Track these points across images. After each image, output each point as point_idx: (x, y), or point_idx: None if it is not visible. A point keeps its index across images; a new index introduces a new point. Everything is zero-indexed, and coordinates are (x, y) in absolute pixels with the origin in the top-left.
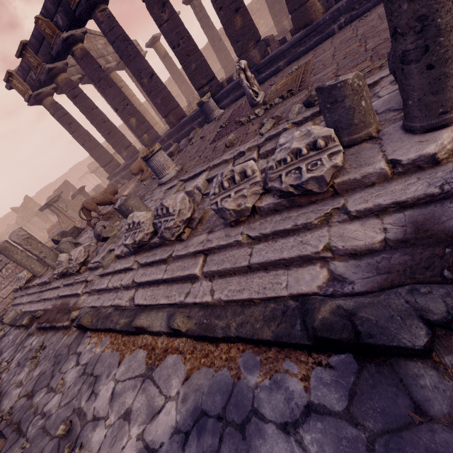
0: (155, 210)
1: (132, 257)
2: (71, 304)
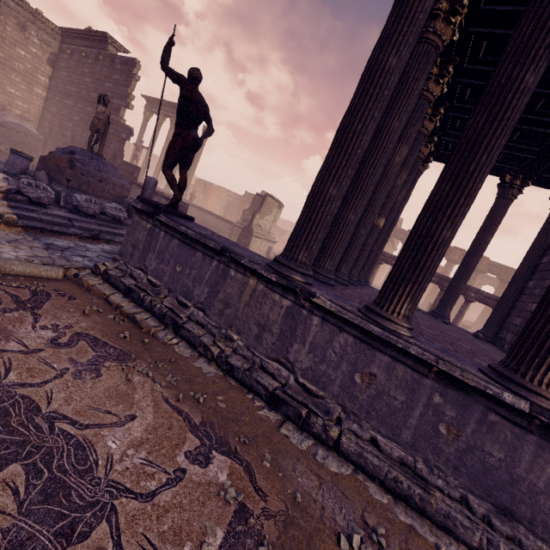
0: None
1: None
2: None
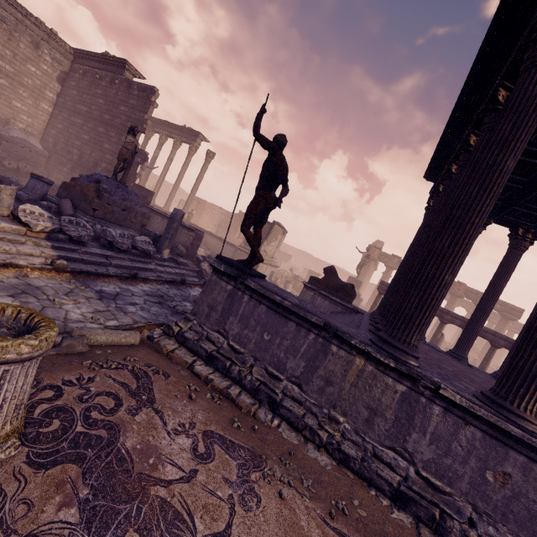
0: None
1: None
2: None
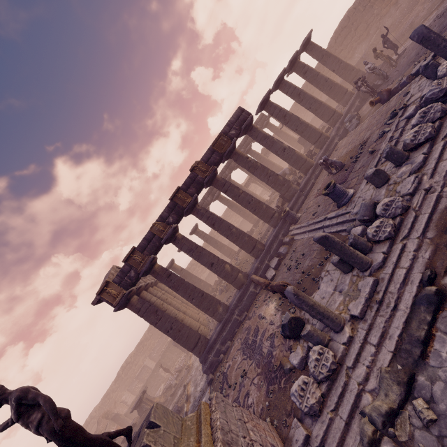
0: (419, 119)
1: (434, 147)
2: (446, 201)
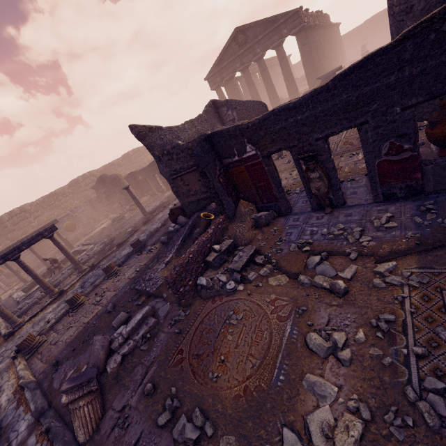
0: None
1: None
2: None
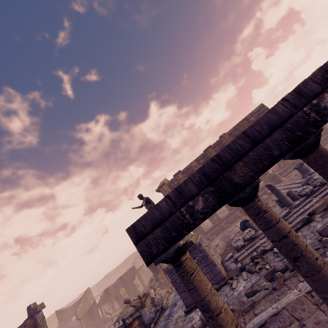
0: None
1: None
2: None
